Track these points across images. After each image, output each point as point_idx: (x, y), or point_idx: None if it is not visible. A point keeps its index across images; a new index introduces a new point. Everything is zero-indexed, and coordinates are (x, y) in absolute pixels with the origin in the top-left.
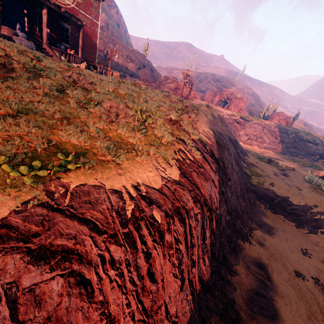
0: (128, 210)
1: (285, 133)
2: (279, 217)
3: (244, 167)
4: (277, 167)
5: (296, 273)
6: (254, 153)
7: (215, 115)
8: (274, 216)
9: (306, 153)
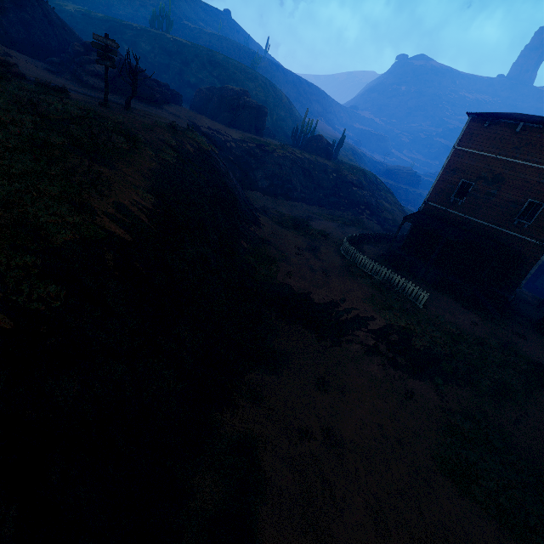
0: None
1: (324, 173)
2: (297, 328)
3: (245, 252)
4: (305, 237)
5: (302, 433)
6: (277, 212)
7: (188, 148)
8: (289, 330)
9: (349, 203)
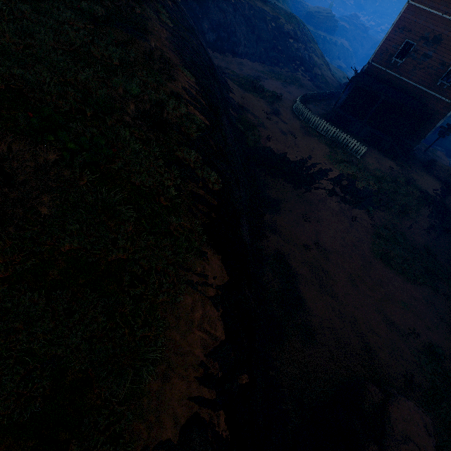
0: (223, 429)
1: (264, 21)
2: (279, 182)
3: (235, 120)
4: (265, 100)
5: (305, 247)
6: (232, 72)
7: (168, 2)
8: (274, 183)
9: (287, 59)
